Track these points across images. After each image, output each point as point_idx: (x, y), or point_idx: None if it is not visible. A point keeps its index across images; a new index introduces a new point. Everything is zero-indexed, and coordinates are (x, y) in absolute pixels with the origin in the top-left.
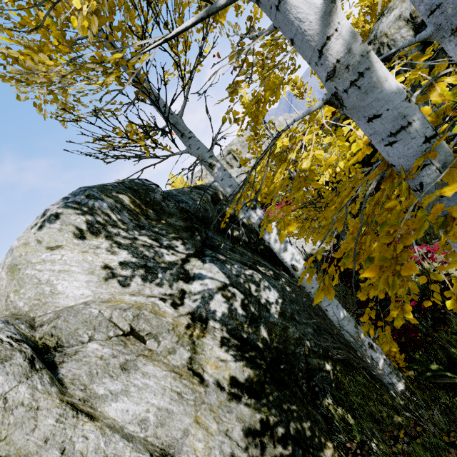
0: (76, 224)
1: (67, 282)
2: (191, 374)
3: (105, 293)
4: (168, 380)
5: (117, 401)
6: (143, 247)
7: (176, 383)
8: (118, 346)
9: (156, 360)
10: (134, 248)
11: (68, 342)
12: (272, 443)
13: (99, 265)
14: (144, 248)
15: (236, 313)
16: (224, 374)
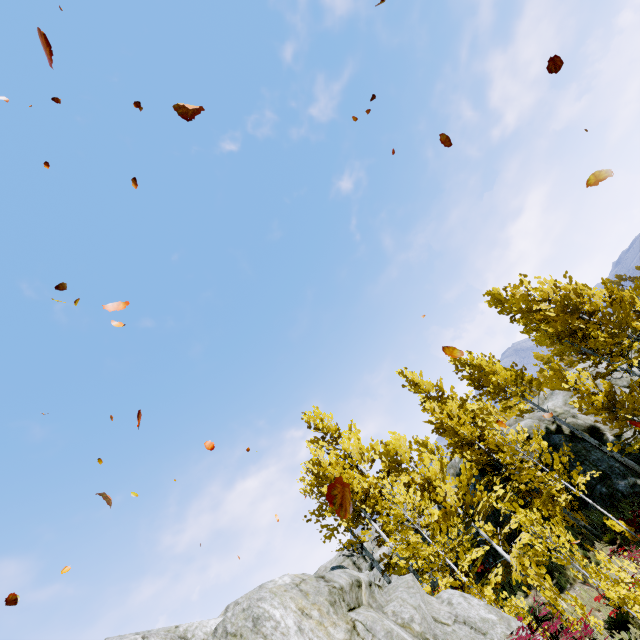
0: None
1: None
2: None
3: None
4: None
5: None
6: None
7: None
8: None
9: None
10: None
11: None
12: None
13: None
14: None
15: None
16: None
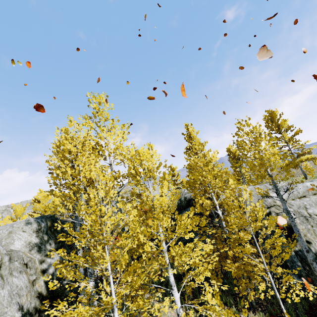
0: (34, 227)
1: (18, 242)
2: (32, 284)
3: (23, 250)
4: (27, 281)
5: (15, 278)
6: (44, 240)
7: (28, 283)
8: (22, 266)
9: (27, 274)
10: (41, 240)
11: (12, 258)
12: (38, 315)
13: (29, 241)
14: (44, 241)
15: (55, 274)
16: (39, 289)
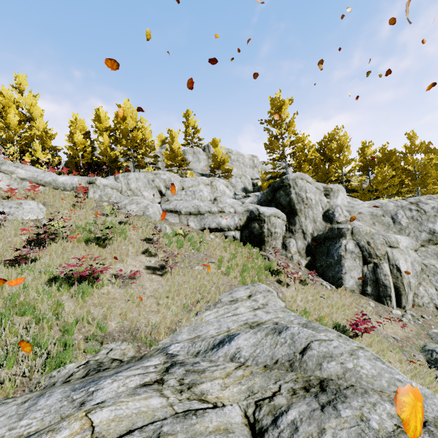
0: None
1: None
2: None
3: None
4: None
5: None
6: None
7: None
8: None
9: None
10: None
11: None
12: None
13: None
14: None
15: None
16: None
